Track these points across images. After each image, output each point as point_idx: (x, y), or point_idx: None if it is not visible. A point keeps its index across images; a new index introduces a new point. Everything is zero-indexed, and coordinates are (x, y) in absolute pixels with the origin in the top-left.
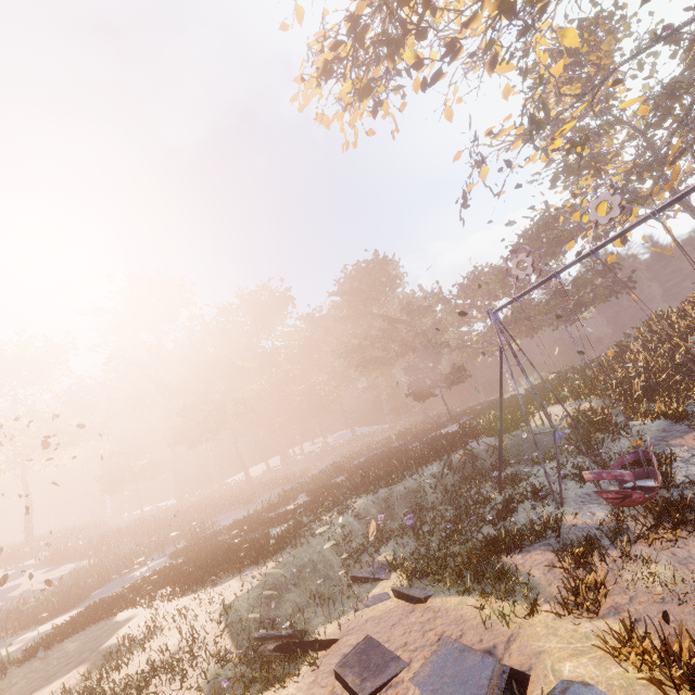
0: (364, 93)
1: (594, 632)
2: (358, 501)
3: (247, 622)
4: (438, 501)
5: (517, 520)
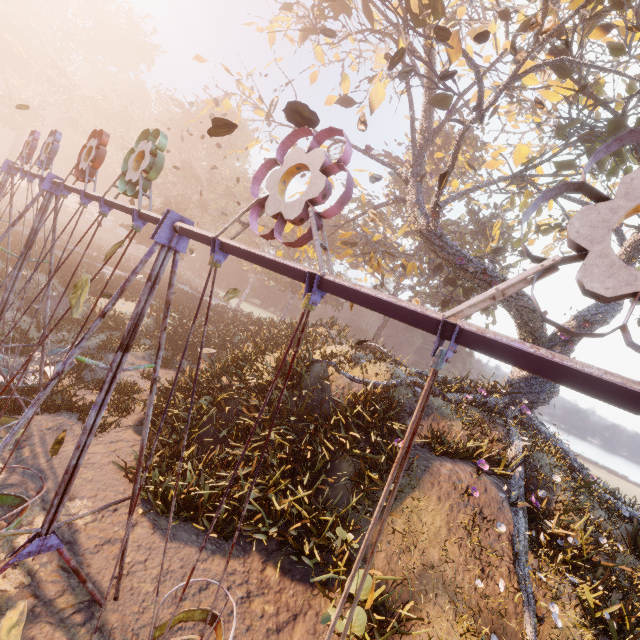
0: None
1: None
2: None
3: None
4: None
5: None
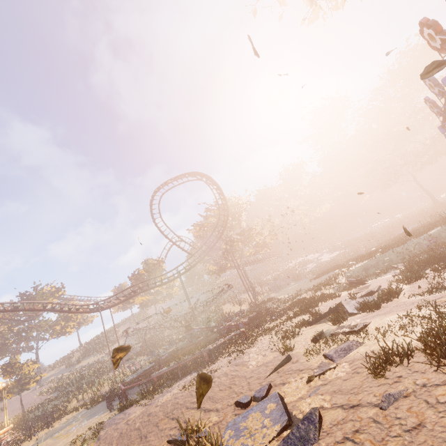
0: None
1: (389, 286)
2: (436, 228)
3: (352, 276)
4: None
5: None
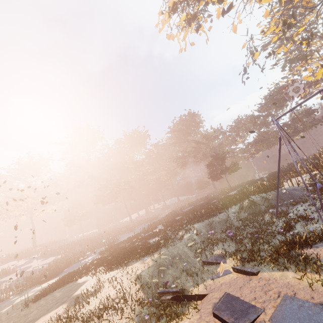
0: (192, 19)
1: None
2: (194, 225)
3: (149, 284)
4: (239, 225)
5: (297, 232)
